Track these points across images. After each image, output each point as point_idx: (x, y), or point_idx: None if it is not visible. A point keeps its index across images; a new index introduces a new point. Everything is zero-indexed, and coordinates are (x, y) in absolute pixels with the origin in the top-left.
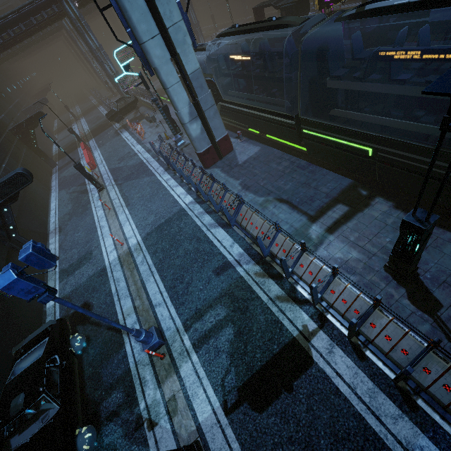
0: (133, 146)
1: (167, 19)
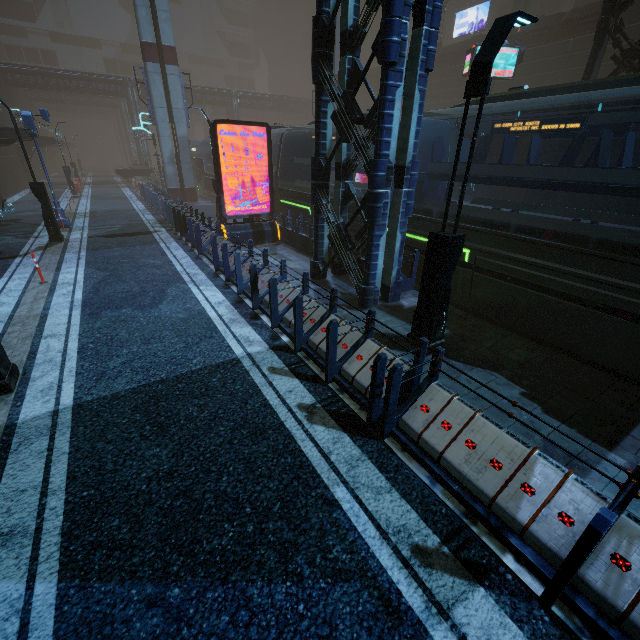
0: (126, 192)
1: (174, 104)
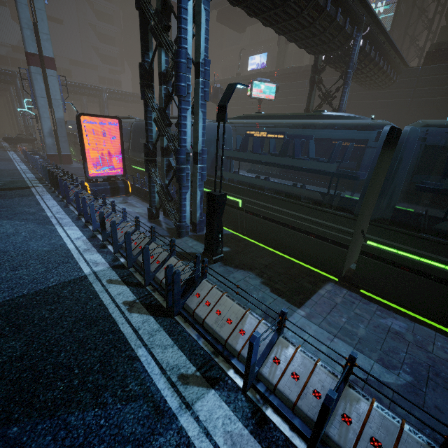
0: (12, 155)
1: (53, 96)
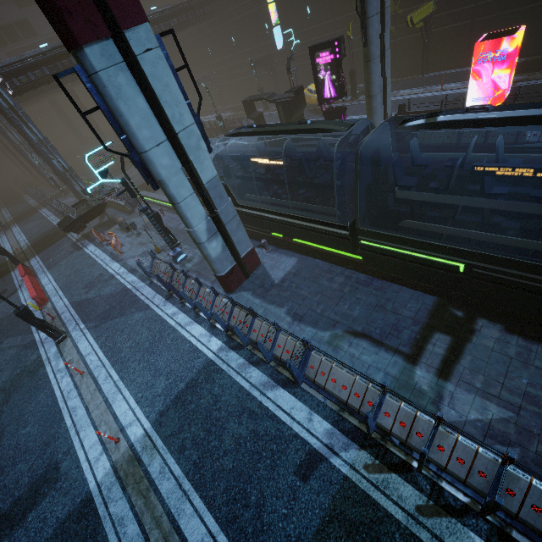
0: (106, 264)
1: (176, 122)
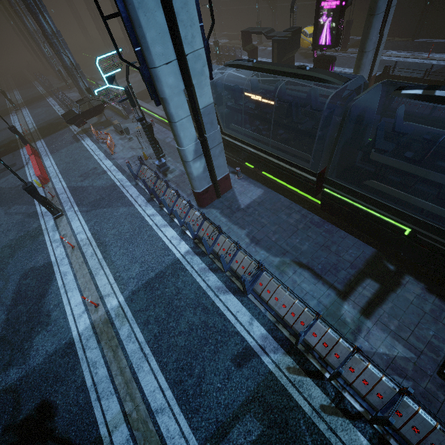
0: (100, 160)
1: (187, 44)
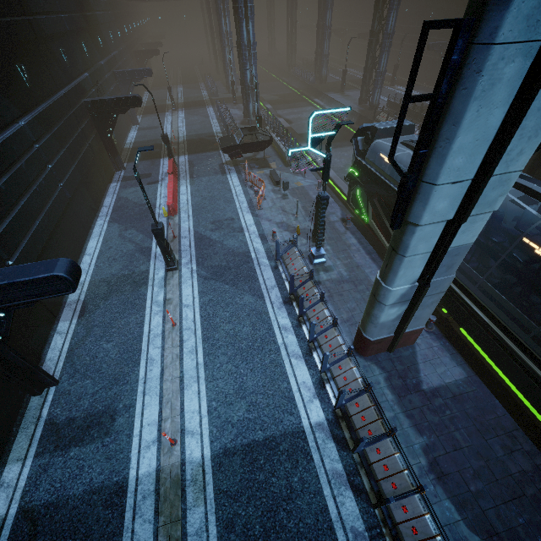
0: (241, 210)
1: (503, 161)
